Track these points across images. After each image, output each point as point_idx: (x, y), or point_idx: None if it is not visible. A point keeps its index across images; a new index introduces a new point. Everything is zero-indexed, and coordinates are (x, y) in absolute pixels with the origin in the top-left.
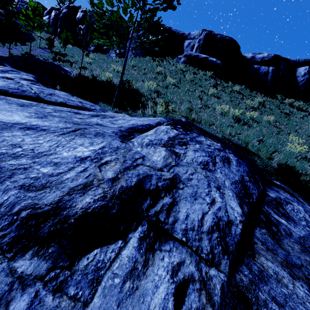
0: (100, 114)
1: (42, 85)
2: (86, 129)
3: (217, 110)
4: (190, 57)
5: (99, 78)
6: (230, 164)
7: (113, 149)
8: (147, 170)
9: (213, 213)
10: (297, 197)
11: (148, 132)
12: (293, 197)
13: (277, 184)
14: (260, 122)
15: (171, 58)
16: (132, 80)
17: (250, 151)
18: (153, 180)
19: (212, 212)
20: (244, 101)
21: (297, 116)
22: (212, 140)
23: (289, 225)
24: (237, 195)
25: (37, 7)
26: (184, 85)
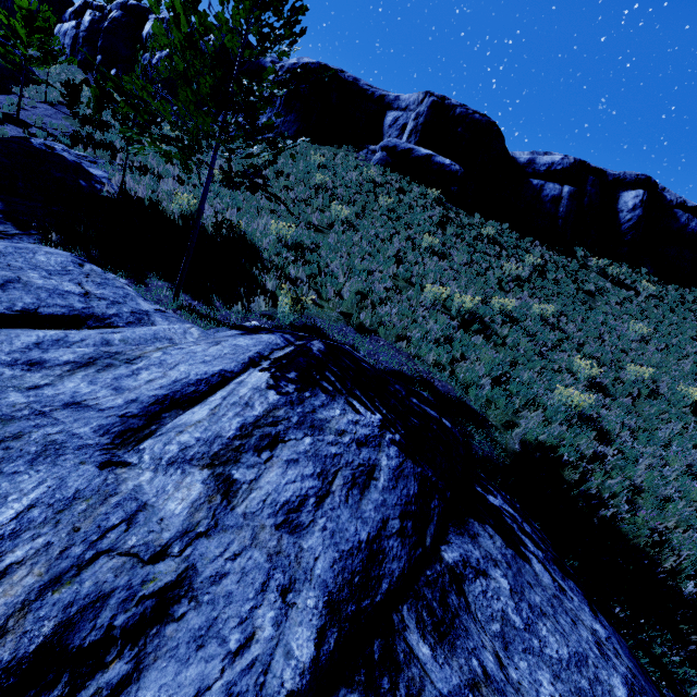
0: (105, 351)
1: (16, 229)
2: (21, 438)
3: (427, 295)
4: (395, 153)
5: (169, 203)
6: (366, 491)
7: (56, 507)
8: (111, 573)
9: (226, 686)
10: (522, 541)
11: (200, 410)
12: (506, 549)
13: (493, 506)
14: (525, 318)
15: (354, 149)
16: (239, 221)
17: (469, 408)
18: (106, 611)
19: (226, 682)
20: (502, 262)
21: (611, 301)
22: (365, 406)
23: (431, 663)
24: (331, 599)
25: (38, 13)
26: (372, 221)
